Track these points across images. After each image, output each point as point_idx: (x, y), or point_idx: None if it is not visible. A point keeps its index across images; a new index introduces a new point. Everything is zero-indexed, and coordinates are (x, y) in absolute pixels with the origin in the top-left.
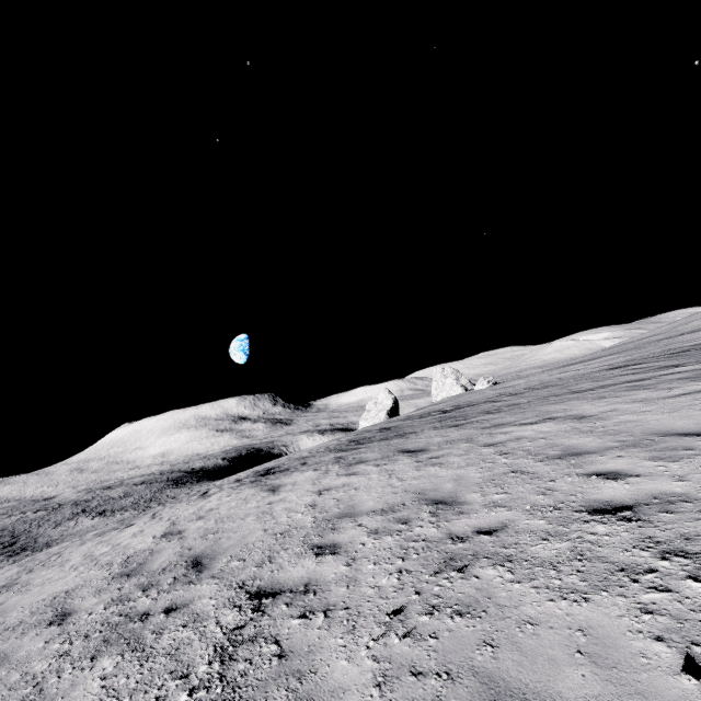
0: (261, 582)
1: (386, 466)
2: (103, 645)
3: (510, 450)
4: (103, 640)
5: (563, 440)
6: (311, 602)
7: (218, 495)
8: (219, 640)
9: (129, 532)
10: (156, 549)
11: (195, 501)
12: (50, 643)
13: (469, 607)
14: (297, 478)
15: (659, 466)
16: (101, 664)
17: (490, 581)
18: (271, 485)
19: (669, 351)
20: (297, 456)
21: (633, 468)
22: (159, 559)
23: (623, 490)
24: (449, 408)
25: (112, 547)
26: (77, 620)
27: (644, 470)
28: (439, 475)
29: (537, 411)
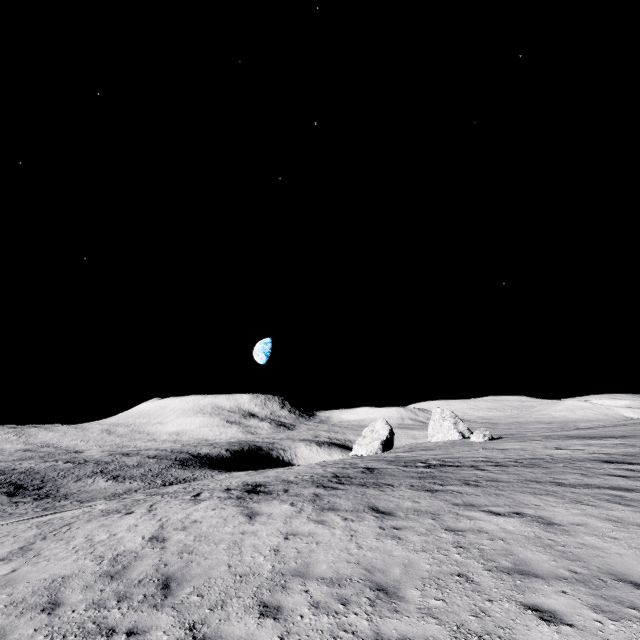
0: (208, 629)
1: (352, 522)
2: None
3: (467, 545)
4: None
5: (520, 550)
6: None
7: (206, 504)
8: None
9: (127, 523)
10: (140, 553)
11: (187, 502)
12: (38, 632)
13: None
14: (274, 509)
15: (597, 620)
16: None
17: None
18: (250, 510)
19: None
20: (284, 477)
21: (571, 613)
22: (139, 567)
23: (551, 639)
24: (435, 461)
25: (109, 535)
26: (62, 614)
27: (580, 620)
28: (393, 554)
29: (511, 498)
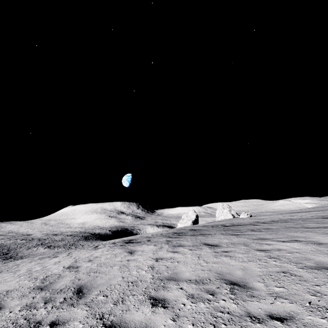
0: (114, 317)
1: (195, 251)
2: None
3: (276, 256)
4: None
5: (313, 256)
6: None
7: (102, 249)
8: None
9: (53, 261)
10: (62, 275)
11: (90, 250)
12: None
13: None
14: (144, 248)
15: None
16: None
17: None
18: (130, 249)
19: None
20: (145, 235)
21: None
22: (61, 282)
23: None
24: (228, 224)
25: (42, 267)
26: (2, 314)
27: None
28: (231, 264)
29: (285, 234)
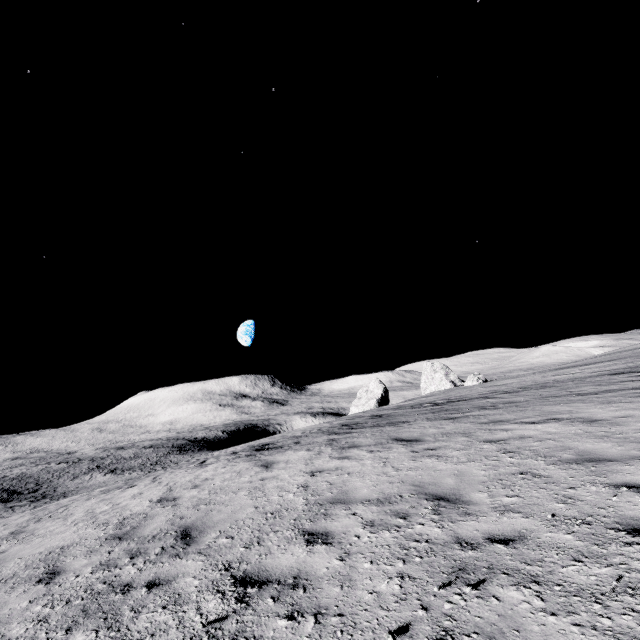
0: (247, 566)
1: (379, 452)
2: (81, 616)
3: (515, 449)
4: (82, 609)
5: (576, 444)
6: (300, 600)
7: (214, 465)
8: (197, 632)
9: (130, 493)
10: (150, 513)
11: (193, 468)
12: (34, 604)
13: (492, 639)
14: (290, 456)
15: None
16: (74, 639)
17: (514, 606)
18: (264, 461)
19: None
20: (291, 434)
21: None
22: (151, 524)
23: None
24: (441, 400)
25: (112, 506)
26: (63, 581)
27: None
28: (438, 468)
29: (538, 410)
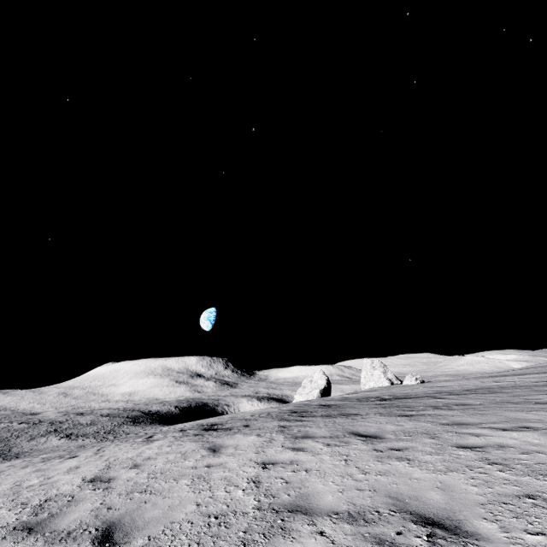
0: None
1: (338, 447)
2: None
3: (502, 460)
4: None
5: None
6: None
7: (160, 442)
8: None
9: (67, 465)
10: (76, 496)
11: (139, 443)
12: None
13: None
14: (239, 440)
15: None
16: None
17: None
18: (212, 443)
19: None
20: (240, 416)
21: None
22: (72, 513)
23: None
24: (387, 396)
25: (42, 479)
26: None
27: None
28: (414, 476)
29: (502, 415)
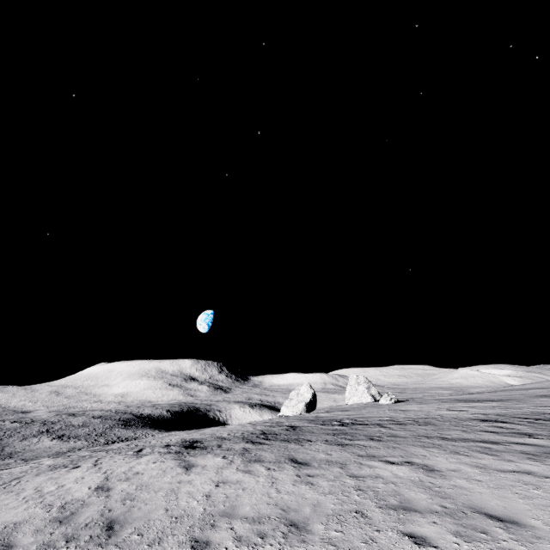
0: None
1: (274, 471)
2: None
3: (365, 488)
4: None
5: (406, 491)
6: None
7: (148, 458)
8: None
9: (74, 475)
10: (87, 501)
11: (130, 457)
12: None
13: None
14: (208, 461)
15: (456, 542)
16: None
17: None
18: (187, 462)
19: (536, 414)
20: (218, 434)
21: (437, 538)
22: (86, 512)
23: None
24: (348, 420)
25: (57, 487)
26: None
27: (443, 543)
28: (305, 496)
29: (405, 450)
